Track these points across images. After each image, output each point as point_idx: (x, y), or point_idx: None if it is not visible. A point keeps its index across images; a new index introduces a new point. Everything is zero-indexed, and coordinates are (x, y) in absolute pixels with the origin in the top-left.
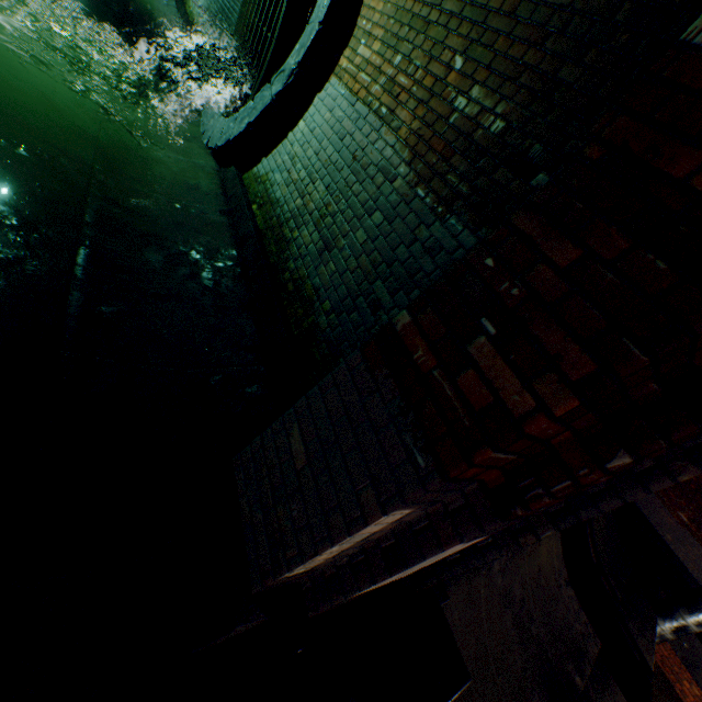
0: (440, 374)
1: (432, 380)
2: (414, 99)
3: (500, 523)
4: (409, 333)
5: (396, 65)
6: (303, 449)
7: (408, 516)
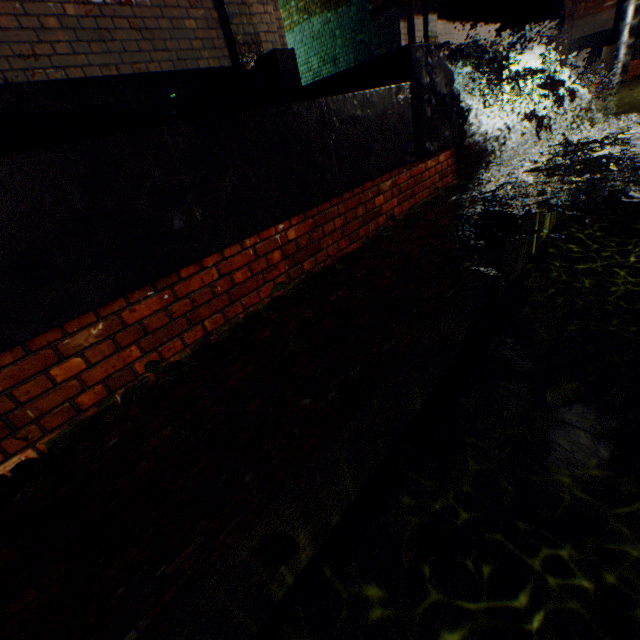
0: (383, 1)
1: (383, 3)
2: (311, 3)
3: (413, 3)
4: (374, 7)
5: (294, 6)
6: (383, 50)
7: (405, 26)
